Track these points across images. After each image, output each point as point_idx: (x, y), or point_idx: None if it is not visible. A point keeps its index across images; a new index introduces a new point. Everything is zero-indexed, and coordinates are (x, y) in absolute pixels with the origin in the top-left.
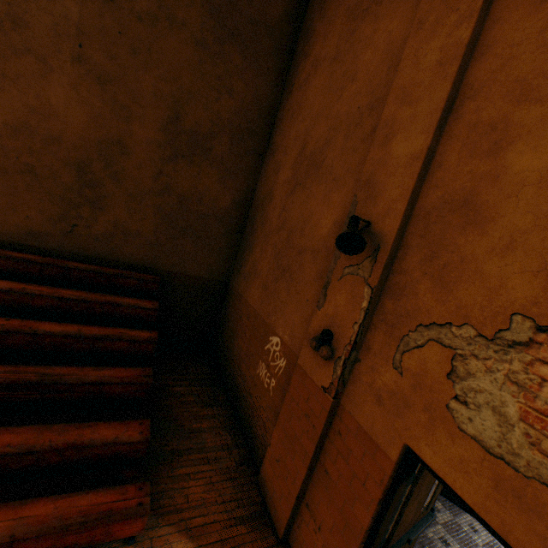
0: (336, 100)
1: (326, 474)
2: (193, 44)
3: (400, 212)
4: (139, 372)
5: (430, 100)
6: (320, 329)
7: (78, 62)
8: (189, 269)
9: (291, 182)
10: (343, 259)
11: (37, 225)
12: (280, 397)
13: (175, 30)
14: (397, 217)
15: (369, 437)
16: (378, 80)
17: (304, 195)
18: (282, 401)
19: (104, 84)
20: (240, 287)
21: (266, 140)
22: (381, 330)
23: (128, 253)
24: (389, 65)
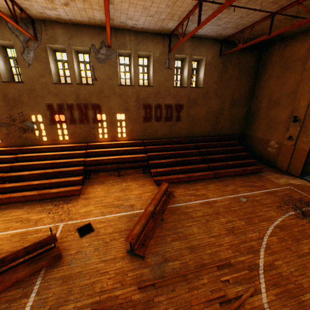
0: (281, 89)
1: (294, 158)
2: (235, 80)
3: (303, 114)
4: (246, 153)
5: (307, 96)
6: (288, 136)
7: (215, 95)
8: (235, 132)
9: (268, 106)
10: (291, 123)
11: (209, 131)
12: (277, 152)
13: (232, 79)
14: (303, 115)
15: (302, 149)
16: (293, 88)
17: (274, 110)
18: (278, 152)
19: (219, 97)
20: (251, 134)
21: (252, 94)
22: (302, 133)
23: (223, 132)
24: (296, 85)
